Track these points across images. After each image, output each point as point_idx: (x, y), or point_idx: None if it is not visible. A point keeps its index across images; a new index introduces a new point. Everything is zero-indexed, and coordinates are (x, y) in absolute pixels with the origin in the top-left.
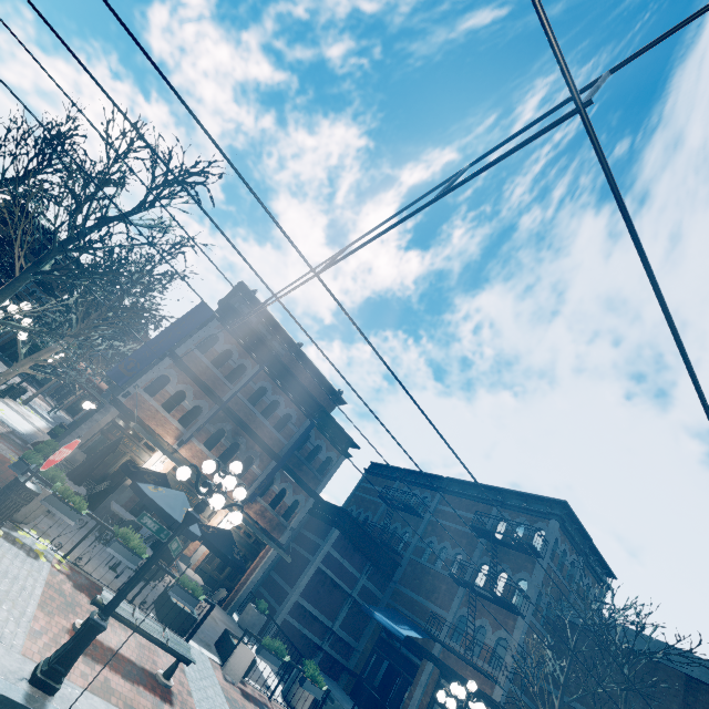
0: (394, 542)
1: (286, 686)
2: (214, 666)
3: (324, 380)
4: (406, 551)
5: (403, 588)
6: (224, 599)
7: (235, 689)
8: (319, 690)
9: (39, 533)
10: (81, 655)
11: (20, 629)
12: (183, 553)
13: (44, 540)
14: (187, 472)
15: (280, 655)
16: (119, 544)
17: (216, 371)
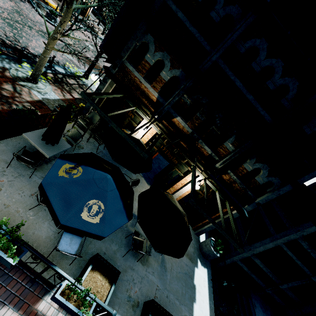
0: None
1: None
2: None
3: None
4: None
5: None
6: (194, 224)
7: None
8: None
9: None
10: None
11: None
12: None
13: None
14: None
15: None
16: None
17: (193, 30)
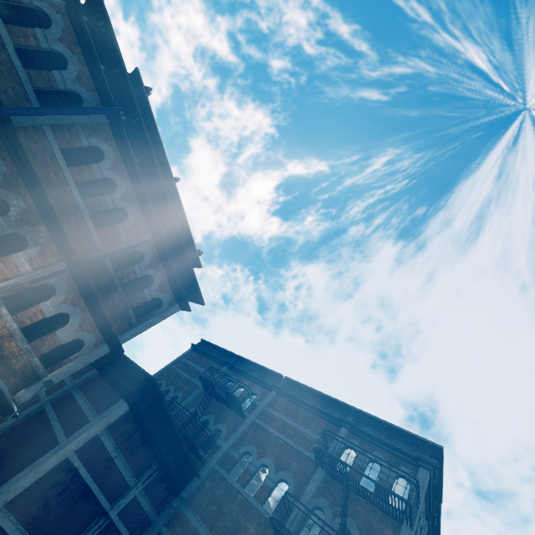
0: (199, 439)
1: None
2: None
3: (187, 231)
4: (211, 455)
5: (191, 514)
6: None
7: None
8: None
9: None
10: None
11: None
12: None
13: None
14: None
15: None
16: None
17: (18, 64)
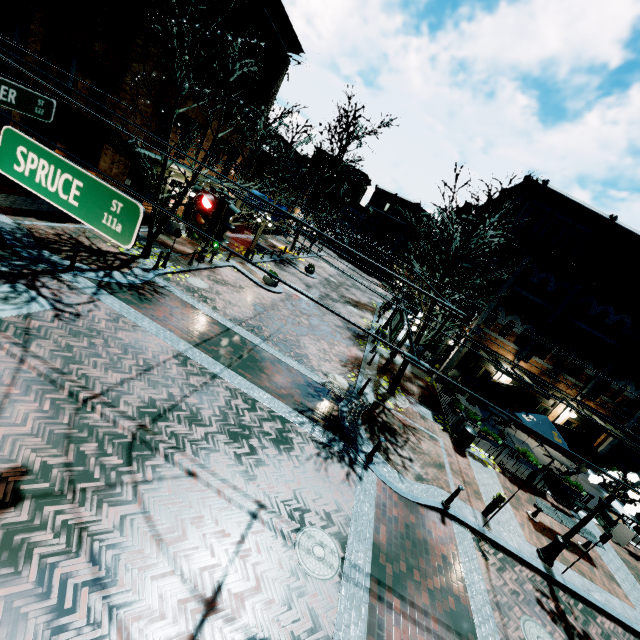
0: None
1: None
2: (600, 529)
3: None
4: None
5: None
6: (576, 459)
7: (622, 549)
8: None
9: (474, 443)
10: (541, 535)
11: (516, 524)
12: None
13: (478, 447)
14: (597, 480)
15: None
16: (522, 459)
17: (536, 300)
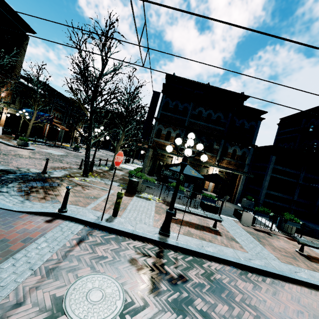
0: (316, 150)
1: (277, 225)
2: (236, 222)
3: (229, 93)
4: None
5: None
6: (230, 200)
7: (250, 228)
8: (297, 224)
9: (148, 194)
10: (176, 224)
11: (150, 220)
12: (203, 188)
13: (151, 195)
14: (170, 147)
15: (267, 213)
16: (173, 189)
17: (176, 116)
